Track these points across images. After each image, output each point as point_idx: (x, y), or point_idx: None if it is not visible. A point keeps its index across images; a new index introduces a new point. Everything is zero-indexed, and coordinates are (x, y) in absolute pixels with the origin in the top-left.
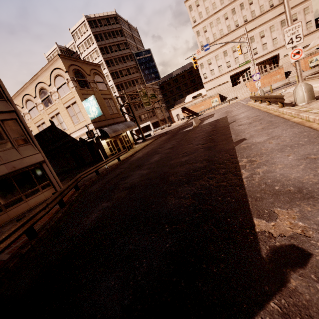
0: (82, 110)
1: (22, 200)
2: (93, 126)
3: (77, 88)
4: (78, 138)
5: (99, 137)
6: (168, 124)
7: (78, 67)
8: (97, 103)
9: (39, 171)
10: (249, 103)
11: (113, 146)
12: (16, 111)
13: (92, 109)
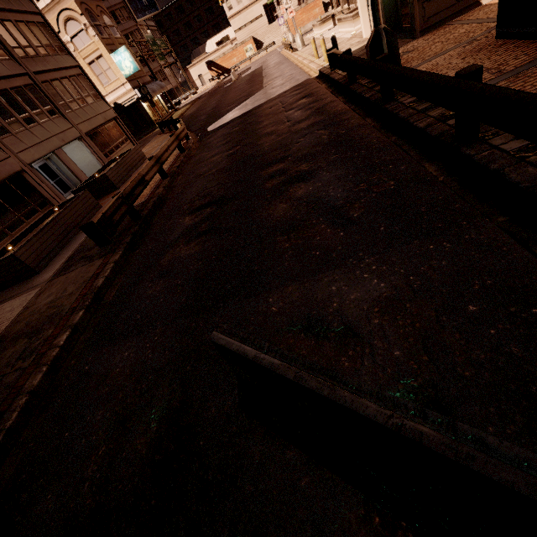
0: (112, 67)
1: (120, 147)
2: (130, 86)
3: (99, 37)
4: (111, 104)
5: (140, 99)
6: (193, 91)
7: (86, 6)
8: (131, 56)
9: (117, 126)
10: (283, 50)
11: (153, 112)
12: (80, 66)
13: (126, 64)
